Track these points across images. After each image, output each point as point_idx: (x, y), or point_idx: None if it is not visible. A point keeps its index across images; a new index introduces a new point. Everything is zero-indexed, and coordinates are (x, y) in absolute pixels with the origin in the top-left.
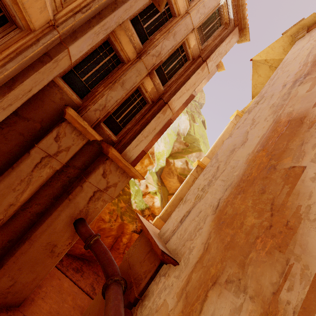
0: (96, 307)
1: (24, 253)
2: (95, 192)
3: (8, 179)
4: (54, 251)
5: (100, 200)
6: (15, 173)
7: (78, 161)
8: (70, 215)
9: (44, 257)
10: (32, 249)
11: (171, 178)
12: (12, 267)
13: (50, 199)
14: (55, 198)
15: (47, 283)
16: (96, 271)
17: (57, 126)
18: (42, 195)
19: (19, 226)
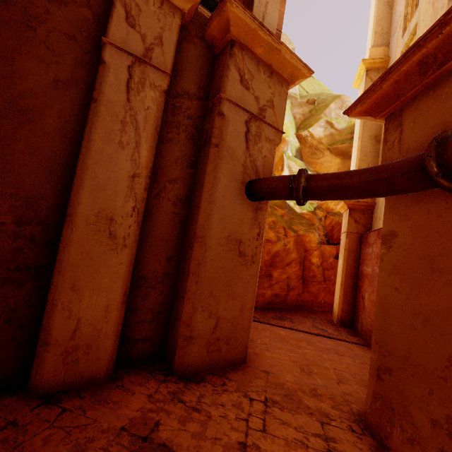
0: (406, 267)
1: (203, 263)
2: (246, 123)
3: (101, 125)
4: (243, 252)
5: (262, 140)
6: (104, 109)
7: (188, 82)
8: (233, 177)
9: (235, 268)
10: (210, 254)
11: (320, 158)
12: (199, 293)
13: (184, 168)
14: (190, 165)
15: (256, 336)
16: (305, 315)
17: None
18: (169, 163)
19: (168, 230)
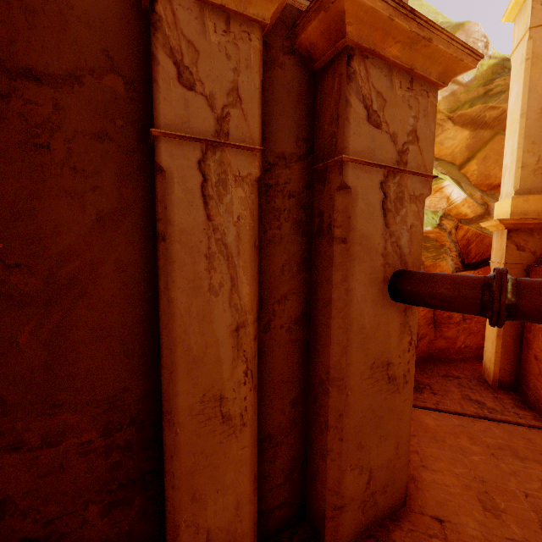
0: None
1: (345, 412)
2: (381, 185)
3: (179, 273)
4: (393, 376)
5: (406, 202)
6: (178, 247)
7: (281, 138)
8: (370, 278)
9: (385, 399)
10: (353, 396)
11: (438, 135)
12: (345, 451)
13: (294, 275)
14: (302, 266)
15: None
16: (444, 373)
17: (151, 32)
18: (274, 276)
19: (287, 367)
